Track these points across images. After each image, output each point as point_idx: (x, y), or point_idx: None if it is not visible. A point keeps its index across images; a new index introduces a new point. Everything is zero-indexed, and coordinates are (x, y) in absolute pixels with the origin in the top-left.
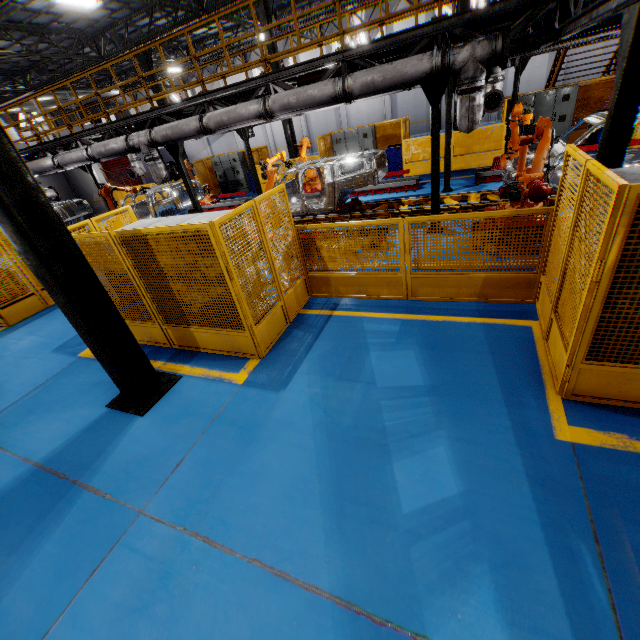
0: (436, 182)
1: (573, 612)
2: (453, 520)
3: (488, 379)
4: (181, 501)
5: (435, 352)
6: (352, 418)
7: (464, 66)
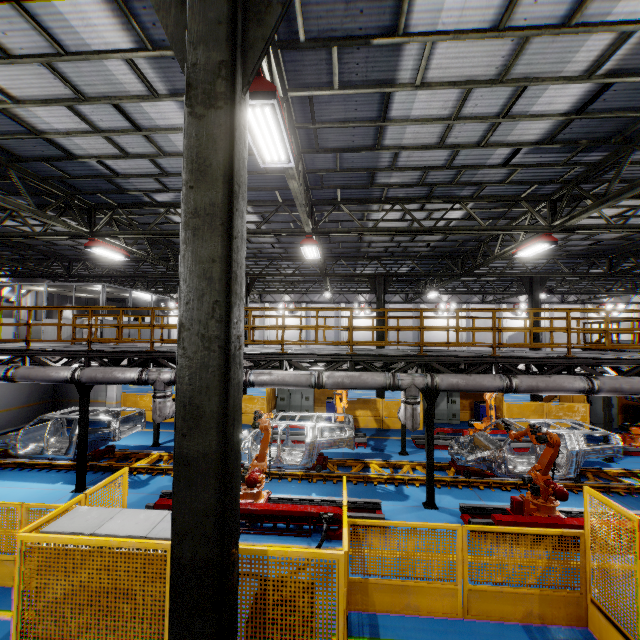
0: None
1: None
2: None
3: None
4: None
5: None
6: None
7: None
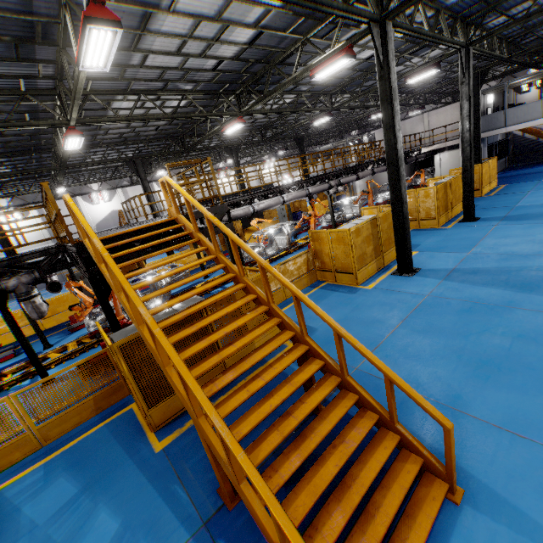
0: (32, 352)
1: (178, 513)
2: (121, 539)
3: (118, 453)
4: None
5: (79, 465)
6: None
7: (17, 287)
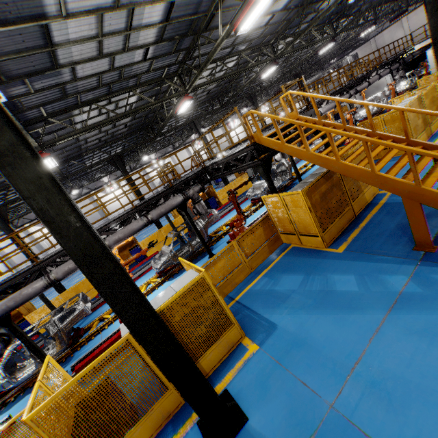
0: (202, 237)
1: (393, 263)
2: (363, 279)
3: (311, 260)
4: (330, 379)
5: (289, 270)
6: (309, 299)
7: (193, 195)
